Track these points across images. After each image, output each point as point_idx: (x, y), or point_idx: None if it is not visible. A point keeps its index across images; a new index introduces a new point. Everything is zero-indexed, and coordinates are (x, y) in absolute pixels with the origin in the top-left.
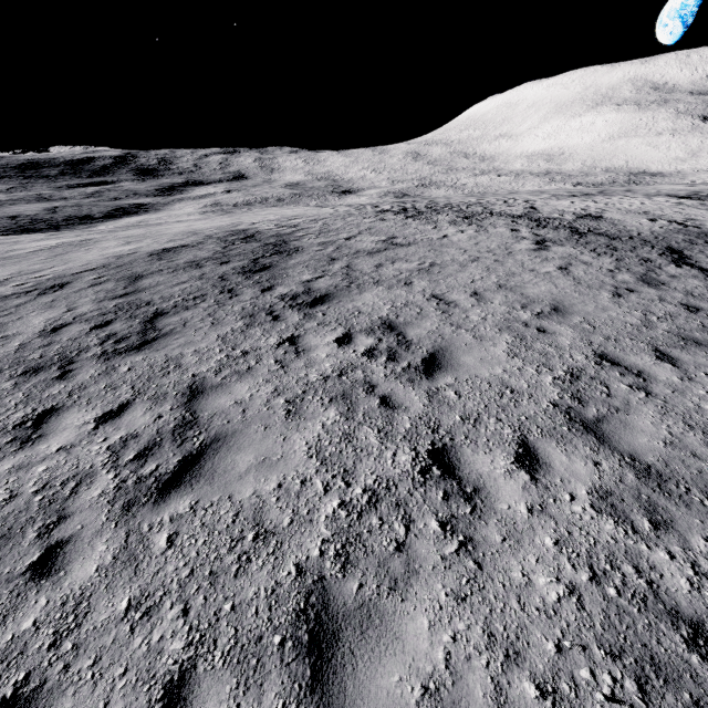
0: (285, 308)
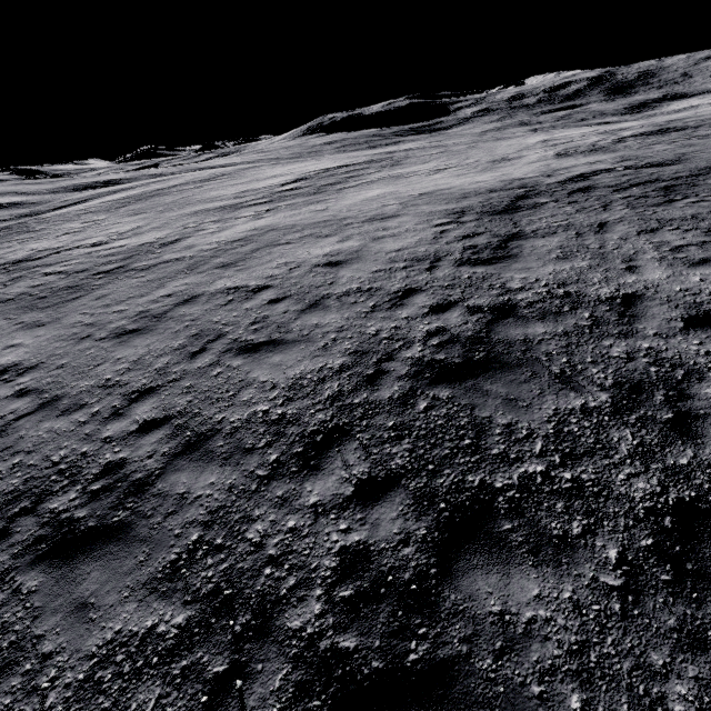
0: None
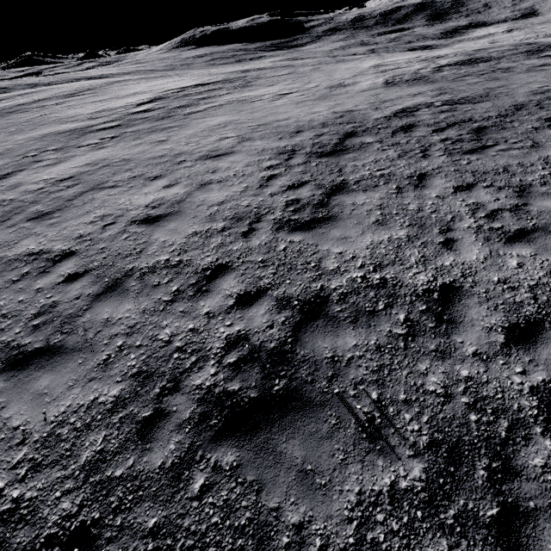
0: (544, 57)
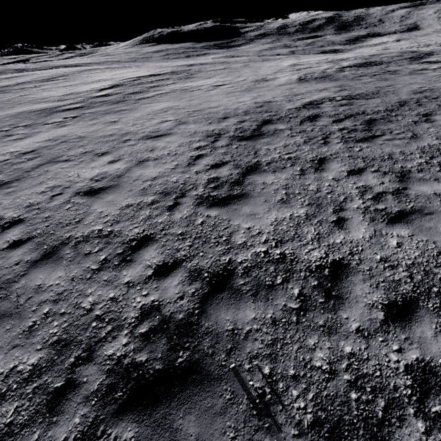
0: (423, 63)
